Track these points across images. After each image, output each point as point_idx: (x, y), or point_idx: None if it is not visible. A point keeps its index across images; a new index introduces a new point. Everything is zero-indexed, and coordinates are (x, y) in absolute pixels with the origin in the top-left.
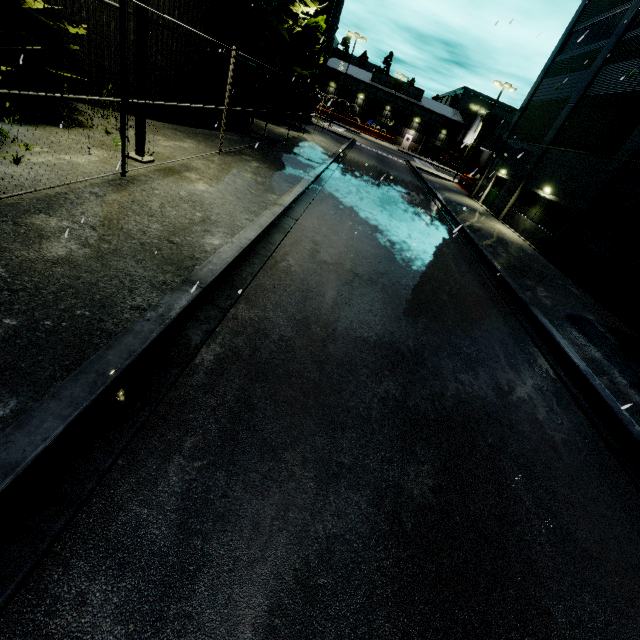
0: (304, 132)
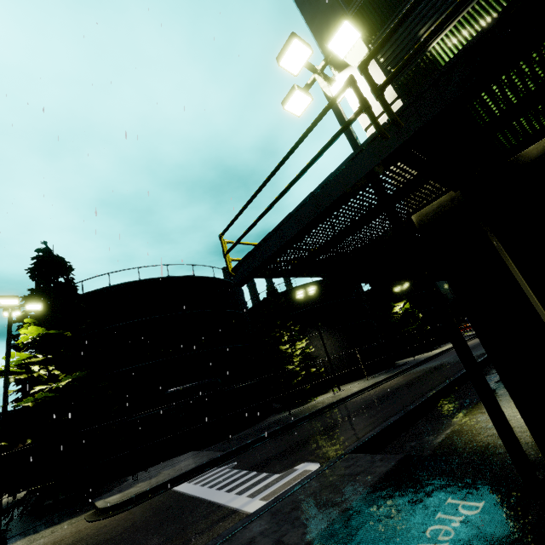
0: (436, 349)
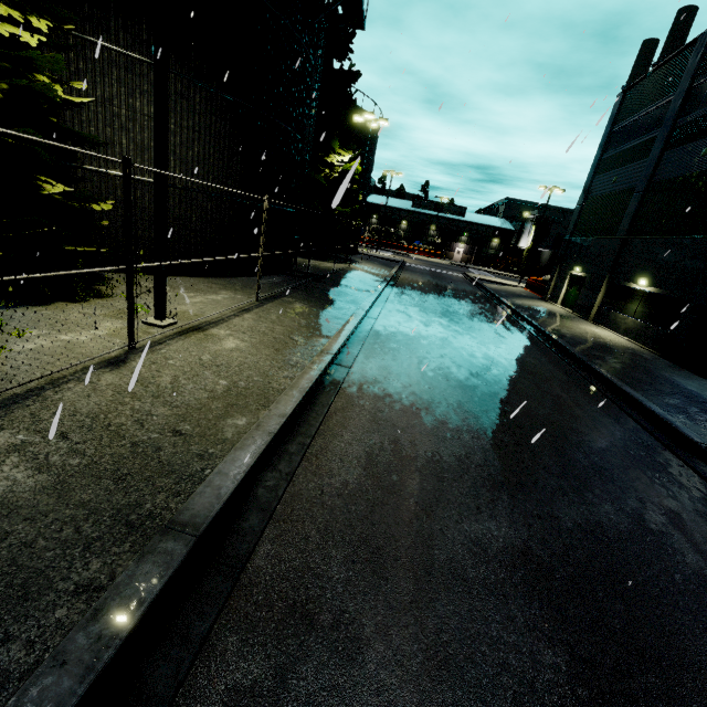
0: (351, 262)
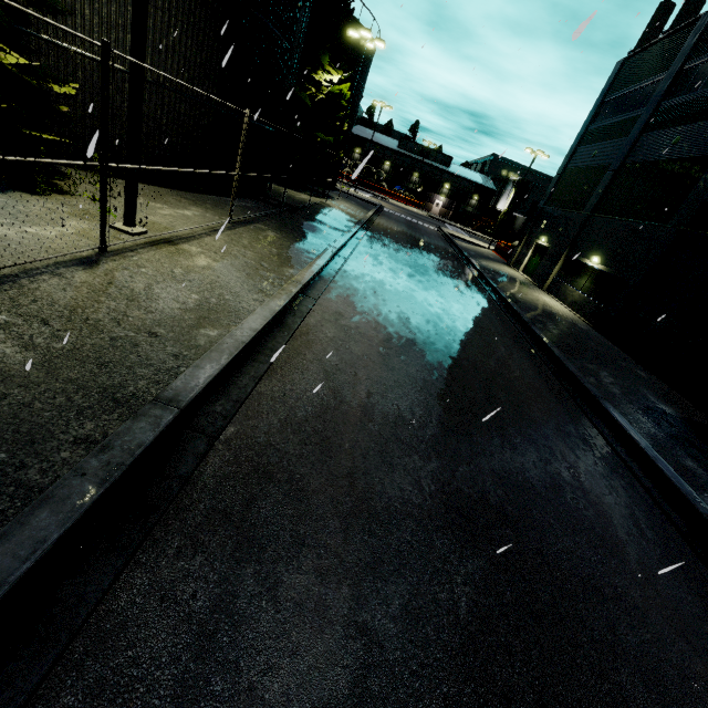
0: (328, 198)
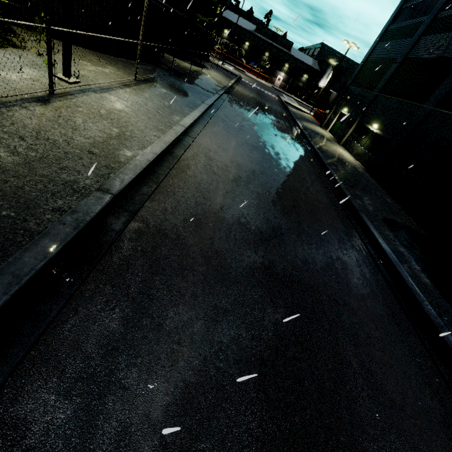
0: (203, 67)
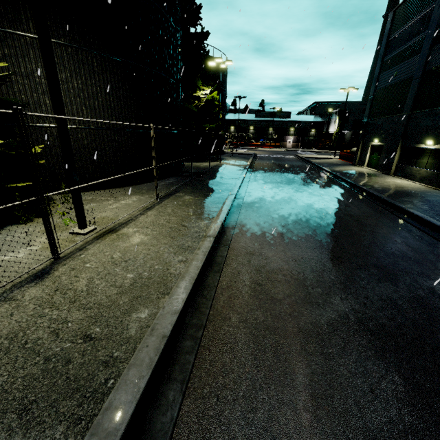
0: (221, 160)
